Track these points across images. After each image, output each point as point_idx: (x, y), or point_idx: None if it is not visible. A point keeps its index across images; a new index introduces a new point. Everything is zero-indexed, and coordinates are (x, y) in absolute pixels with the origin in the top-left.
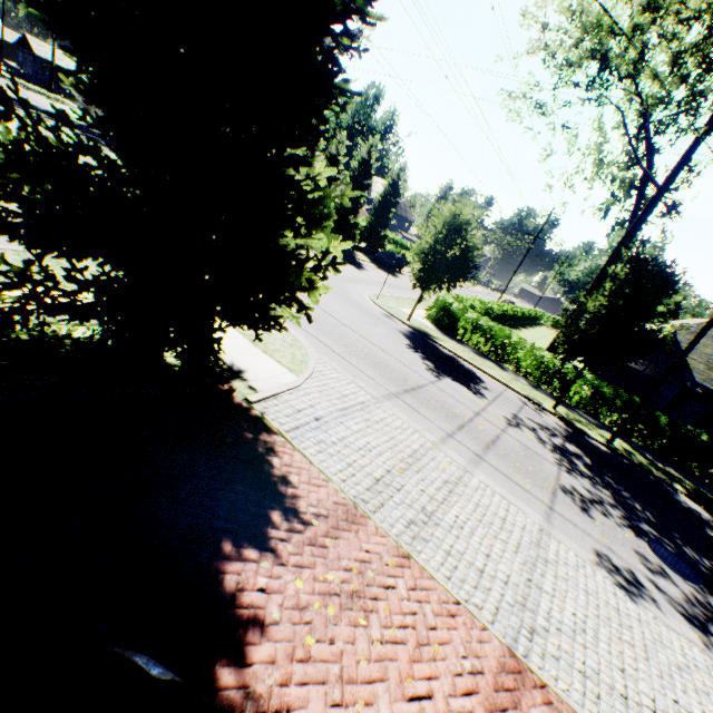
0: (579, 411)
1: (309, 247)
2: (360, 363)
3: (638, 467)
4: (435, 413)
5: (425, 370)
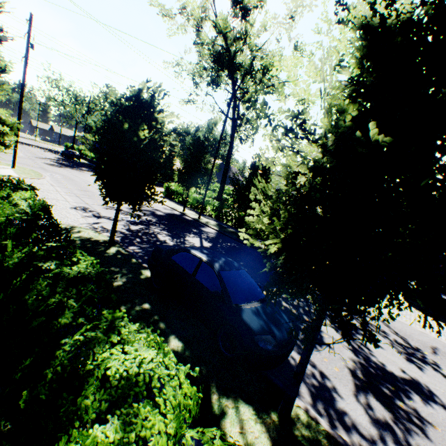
0: (209, 217)
1: (1, 129)
2: (68, 185)
3: (202, 223)
4: (80, 192)
5: None
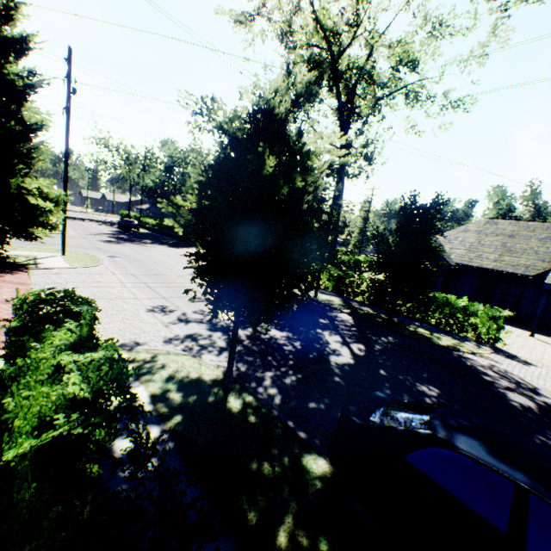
0: (324, 290)
1: (43, 206)
2: (132, 269)
3: (323, 305)
4: (151, 279)
5: (187, 273)
